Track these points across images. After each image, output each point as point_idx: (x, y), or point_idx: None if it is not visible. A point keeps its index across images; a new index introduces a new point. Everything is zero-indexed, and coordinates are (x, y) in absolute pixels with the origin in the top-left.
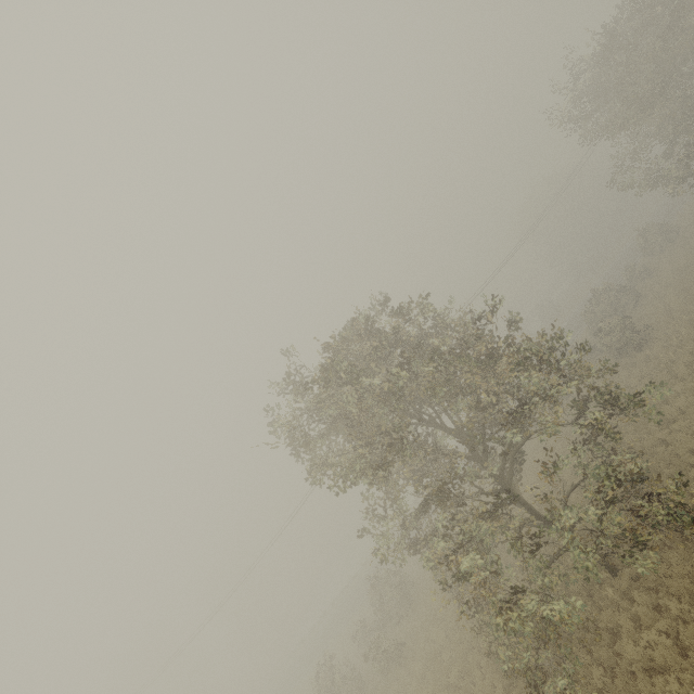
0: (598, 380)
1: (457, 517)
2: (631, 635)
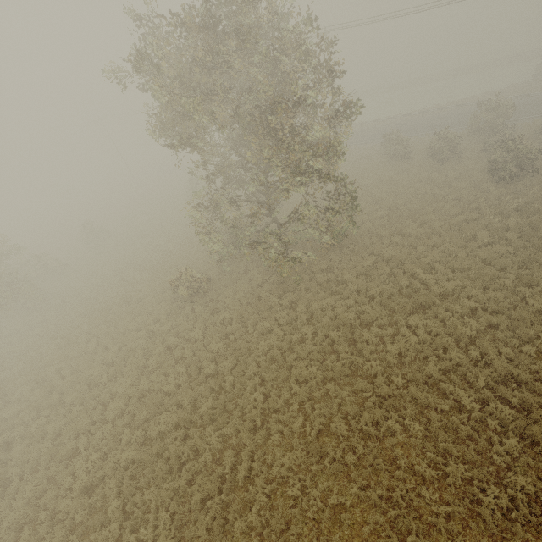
0: (460, 171)
1: (210, 193)
2: (259, 271)
